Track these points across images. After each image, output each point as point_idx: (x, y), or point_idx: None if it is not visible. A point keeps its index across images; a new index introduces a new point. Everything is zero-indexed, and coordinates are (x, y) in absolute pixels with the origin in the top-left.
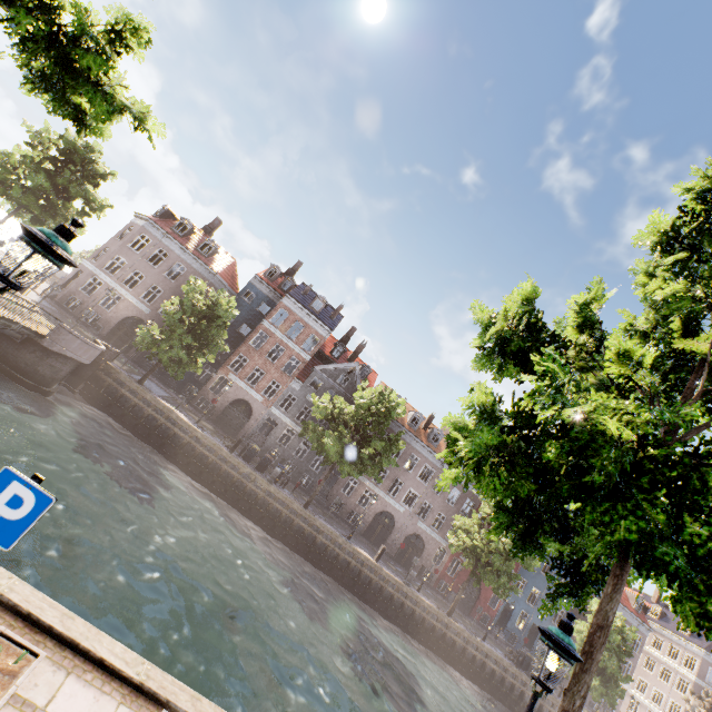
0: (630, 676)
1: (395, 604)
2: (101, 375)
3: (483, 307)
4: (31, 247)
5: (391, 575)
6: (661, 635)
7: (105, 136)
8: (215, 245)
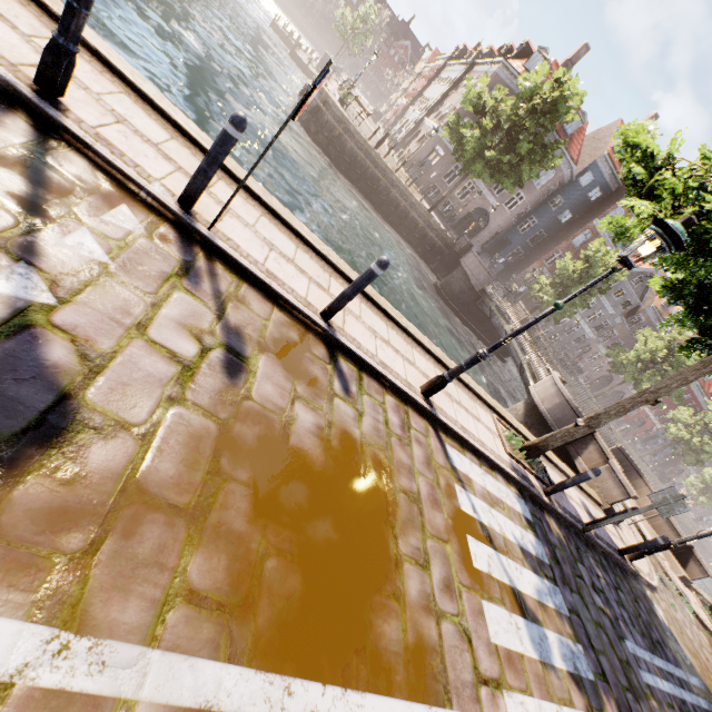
0: None
1: None
2: None
3: None
4: None
5: (623, 441)
6: None
7: None
8: (584, 119)
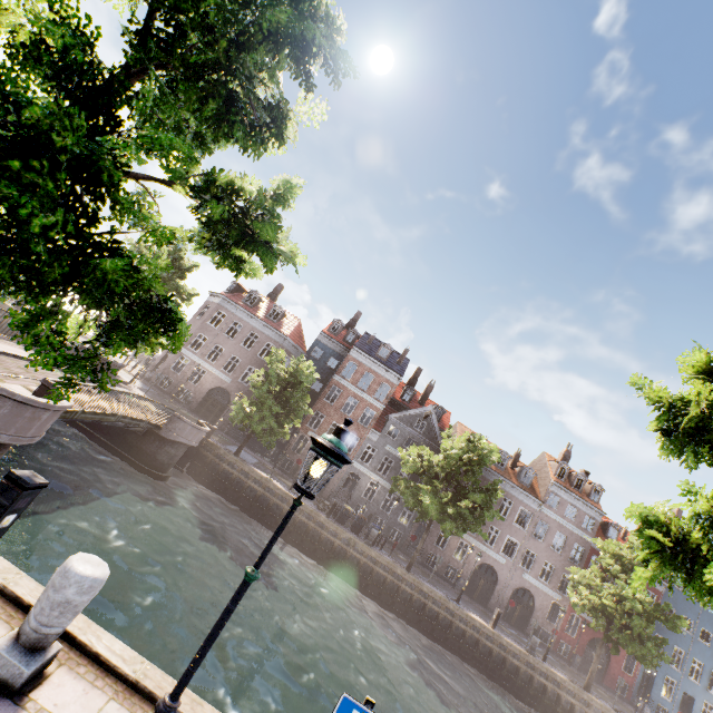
0: None
1: (522, 678)
2: (204, 452)
3: (646, 381)
4: (327, 460)
5: (512, 644)
6: None
7: (257, 275)
8: (282, 310)
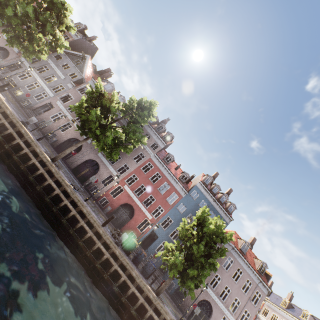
0: (214, 265)
1: None
2: None
3: None
4: None
5: None
6: (286, 319)
7: None
8: None
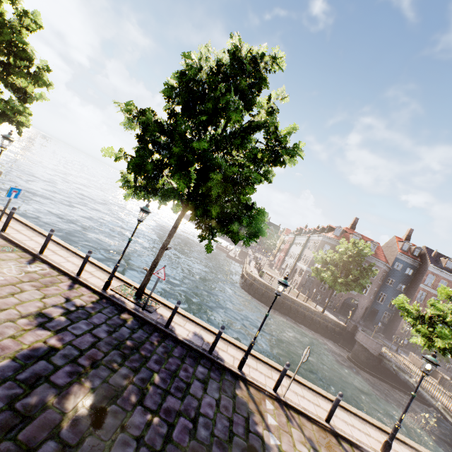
0: None
1: None
2: None
3: None
4: None
5: None
6: None
7: None
8: (376, 244)
